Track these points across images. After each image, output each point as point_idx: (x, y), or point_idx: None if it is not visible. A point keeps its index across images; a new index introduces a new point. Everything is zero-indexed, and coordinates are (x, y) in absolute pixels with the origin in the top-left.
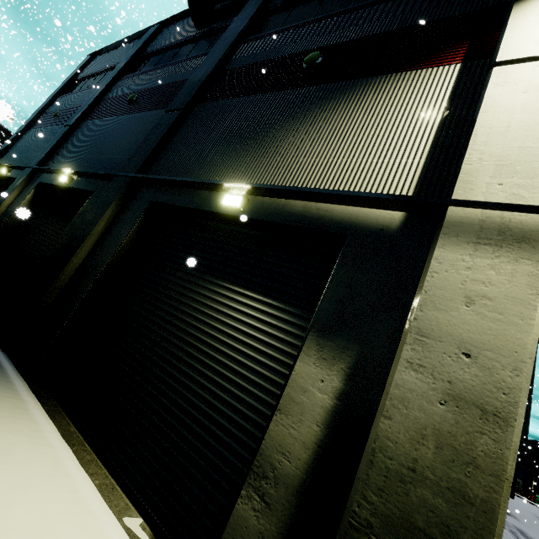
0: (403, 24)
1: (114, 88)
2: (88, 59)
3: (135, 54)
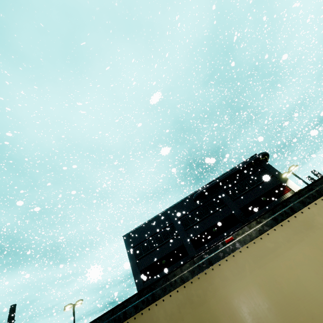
0: (270, 188)
1: (189, 234)
2: (129, 236)
3: (178, 220)
